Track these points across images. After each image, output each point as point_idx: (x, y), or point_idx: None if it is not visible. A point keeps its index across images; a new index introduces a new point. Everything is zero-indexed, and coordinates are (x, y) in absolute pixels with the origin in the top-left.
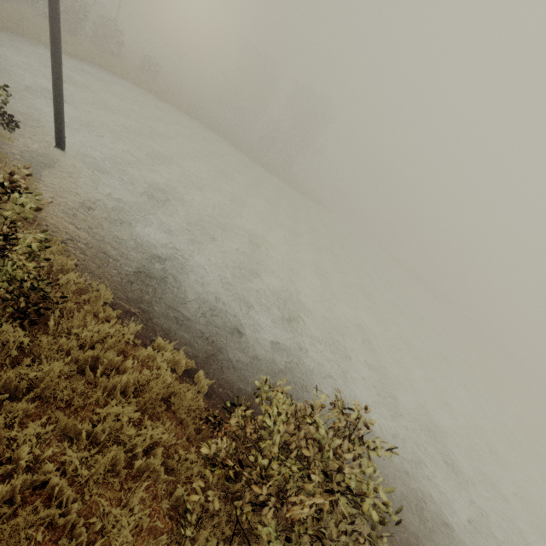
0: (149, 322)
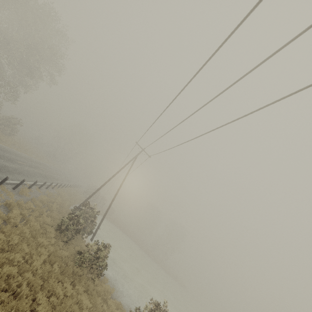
0: (112, 297)
